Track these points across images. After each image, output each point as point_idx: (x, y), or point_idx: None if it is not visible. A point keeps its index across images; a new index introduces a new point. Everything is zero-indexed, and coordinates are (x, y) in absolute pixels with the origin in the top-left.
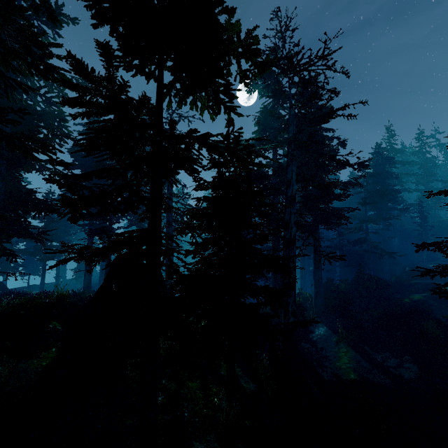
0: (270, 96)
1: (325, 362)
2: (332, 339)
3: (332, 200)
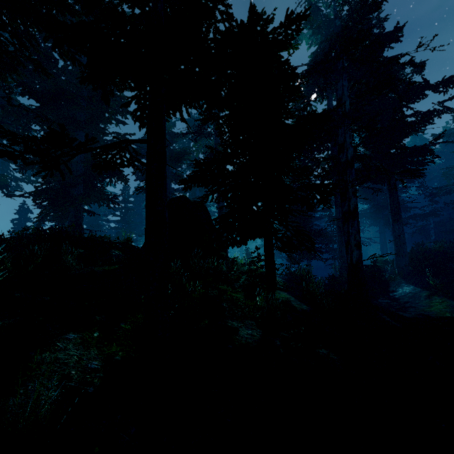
0: (316, 33)
1: (408, 309)
2: (422, 294)
3: (407, 132)
